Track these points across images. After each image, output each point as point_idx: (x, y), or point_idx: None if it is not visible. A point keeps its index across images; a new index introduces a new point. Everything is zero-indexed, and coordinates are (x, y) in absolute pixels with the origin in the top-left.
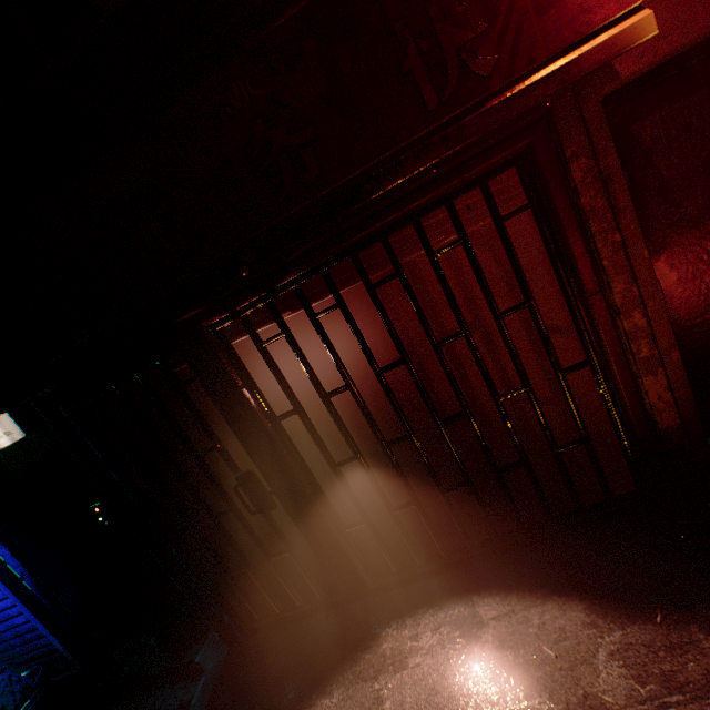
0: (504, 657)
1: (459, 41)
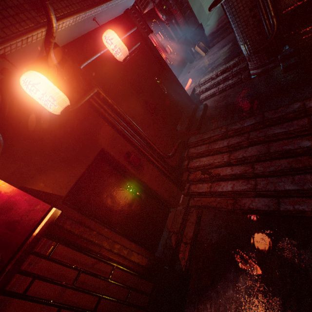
0: None
1: None
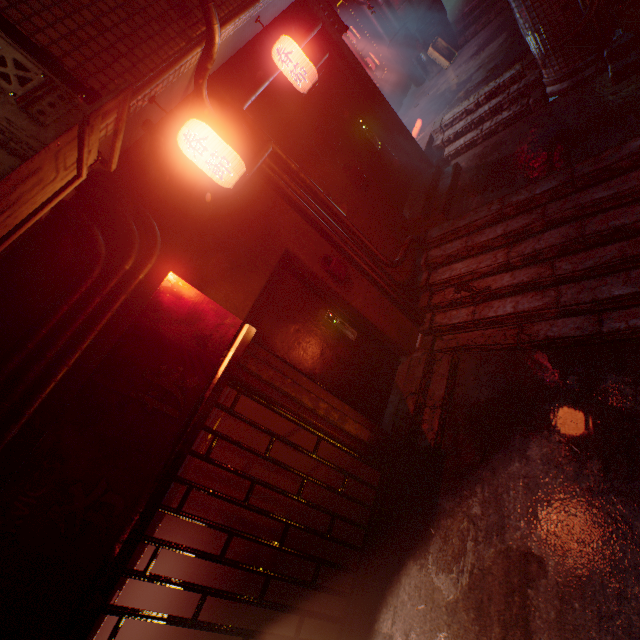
0: (413, 639)
1: (173, 379)
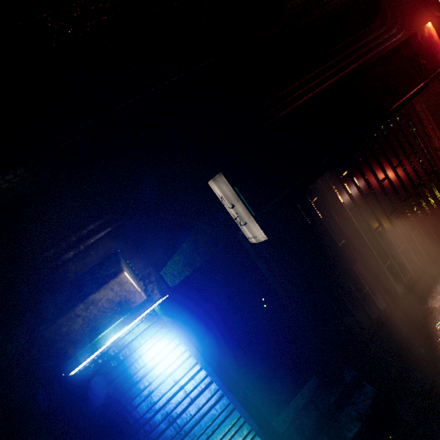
0: None
1: (421, 62)
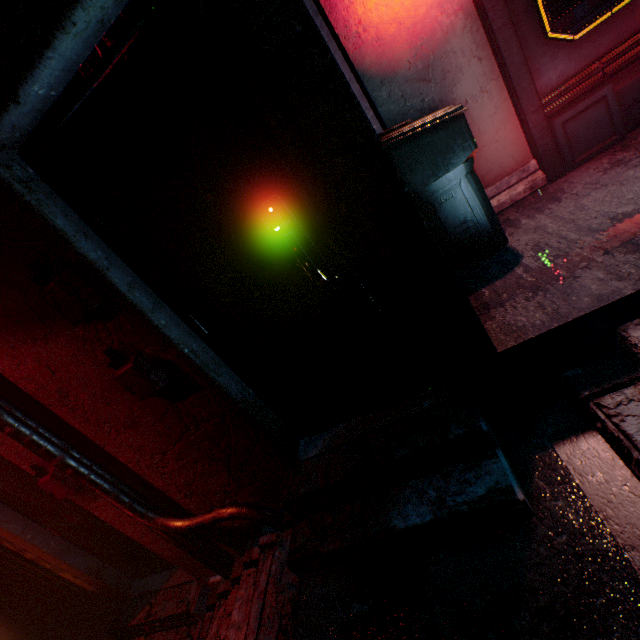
0: None
1: None
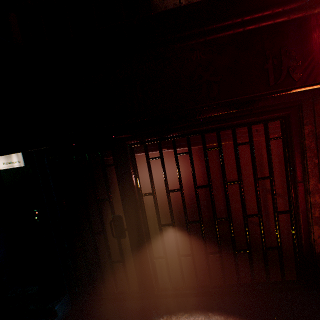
0: None
1: (289, 65)
